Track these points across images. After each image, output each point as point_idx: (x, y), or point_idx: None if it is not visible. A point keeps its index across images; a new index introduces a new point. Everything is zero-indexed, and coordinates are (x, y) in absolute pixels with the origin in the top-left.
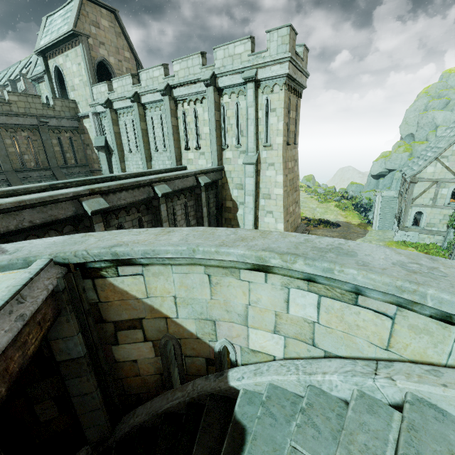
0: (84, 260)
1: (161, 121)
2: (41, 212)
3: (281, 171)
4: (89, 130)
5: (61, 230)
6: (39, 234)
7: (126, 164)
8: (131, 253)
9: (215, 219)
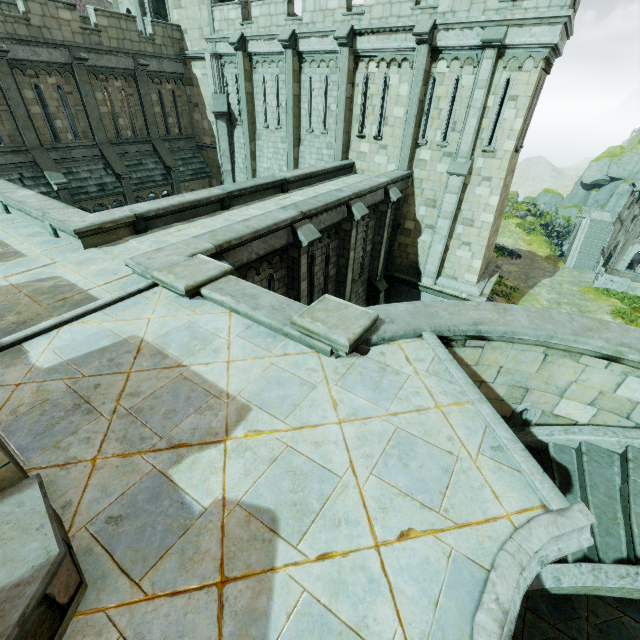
0: (452, 334)
1: (325, 86)
2: (264, 242)
3: (499, 191)
4: (201, 81)
5: (271, 261)
6: (256, 266)
7: (256, 145)
8: (492, 332)
9: (388, 243)
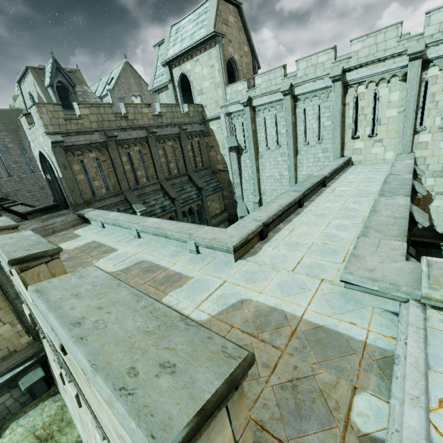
0: None
1: (317, 112)
2: None
3: None
4: (216, 132)
5: None
6: None
7: (259, 162)
8: None
9: None
